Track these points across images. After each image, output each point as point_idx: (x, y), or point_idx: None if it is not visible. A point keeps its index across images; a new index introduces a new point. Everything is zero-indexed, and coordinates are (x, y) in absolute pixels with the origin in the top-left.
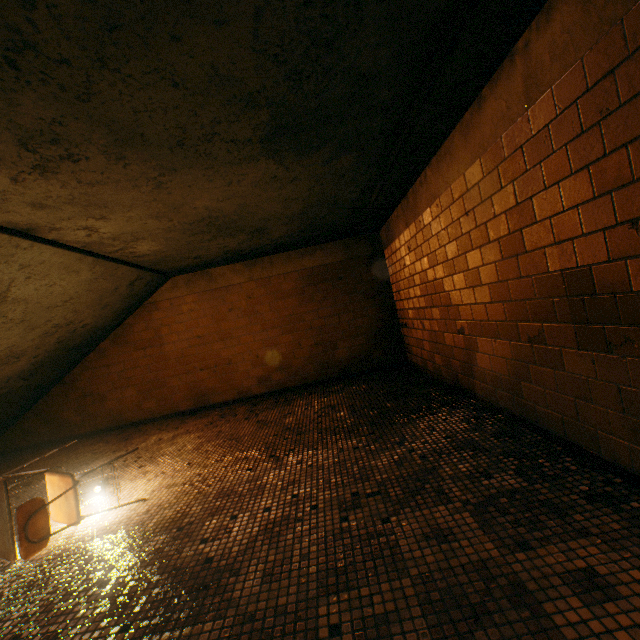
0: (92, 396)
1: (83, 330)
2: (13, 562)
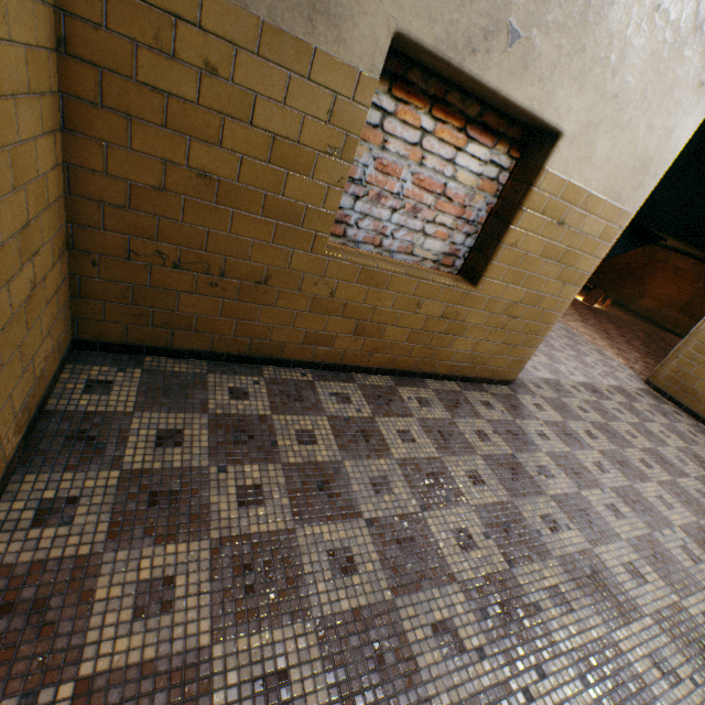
0: None
1: None
2: (593, 307)
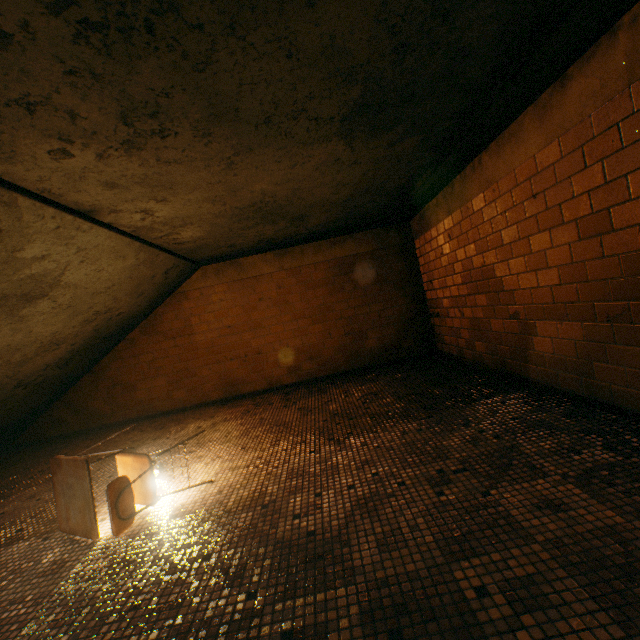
0: (121, 386)
1: (118, 318)
2: (96, 540)
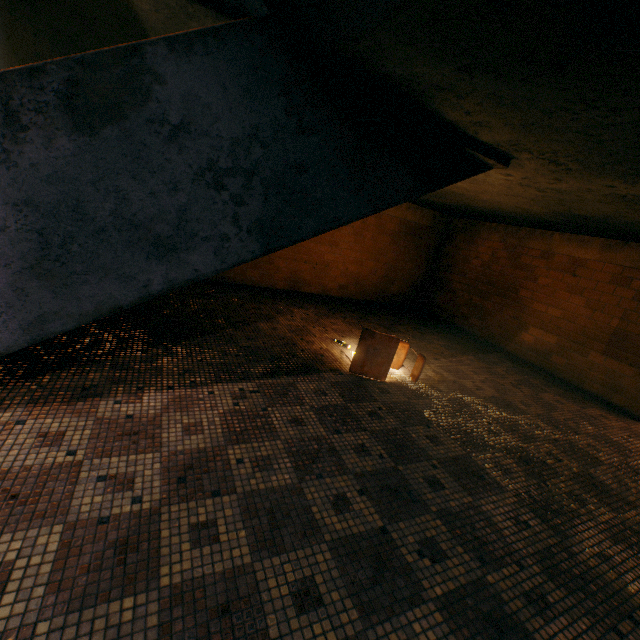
0: None
1: None
2: (383, 381)
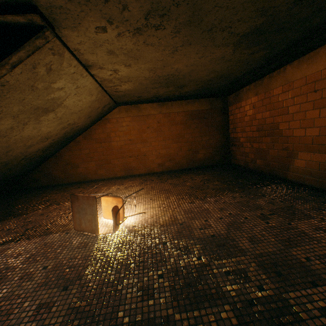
0: (71, 165)
1: (75, 129)
2: (97, 235)
